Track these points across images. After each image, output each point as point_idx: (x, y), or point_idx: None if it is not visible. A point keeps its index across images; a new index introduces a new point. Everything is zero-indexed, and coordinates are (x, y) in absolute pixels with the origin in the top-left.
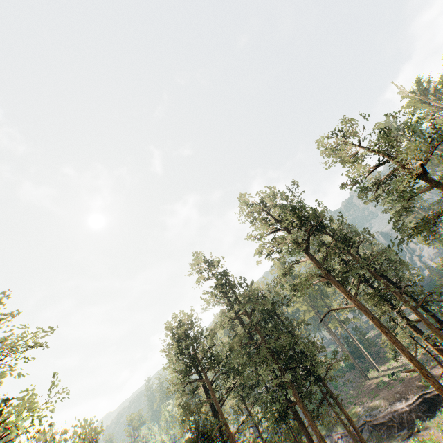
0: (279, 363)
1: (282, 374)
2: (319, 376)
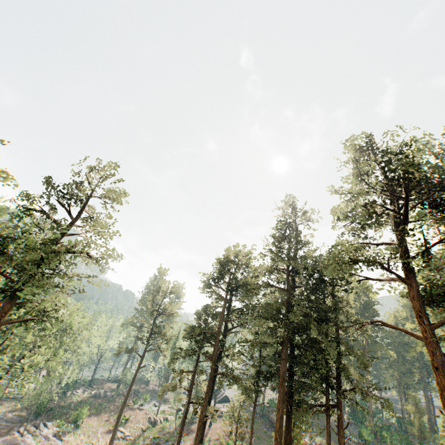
0: (287, 331)
1: (282, 342)
2: (338, 385)
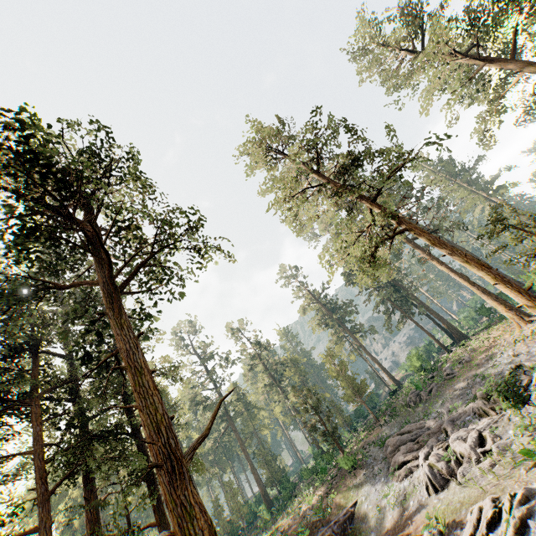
0: None
1: None
2: None
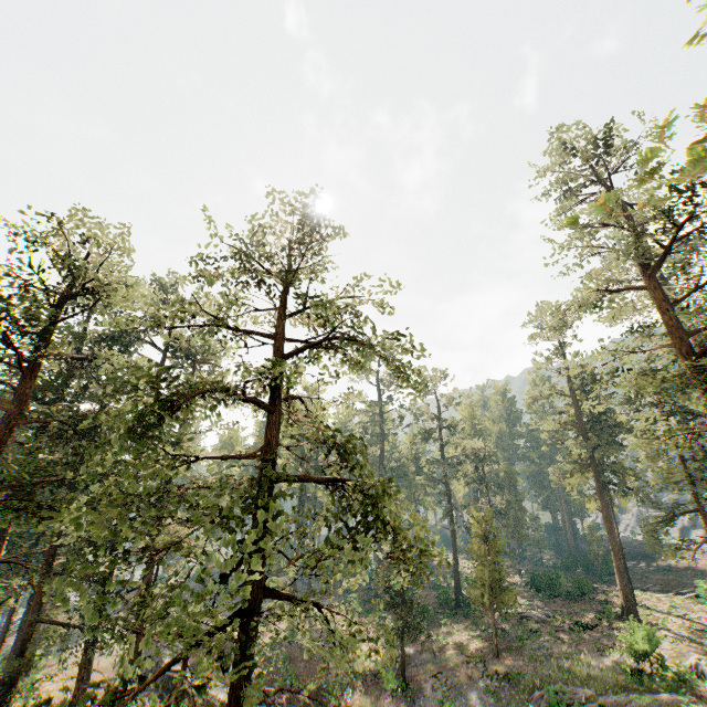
0: None
1: None
2: None
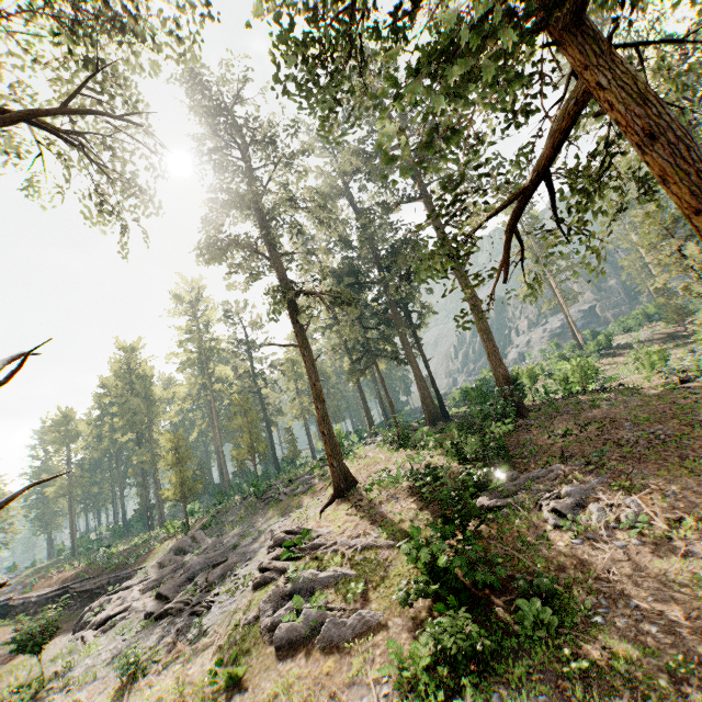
0: None
1: None
2: None
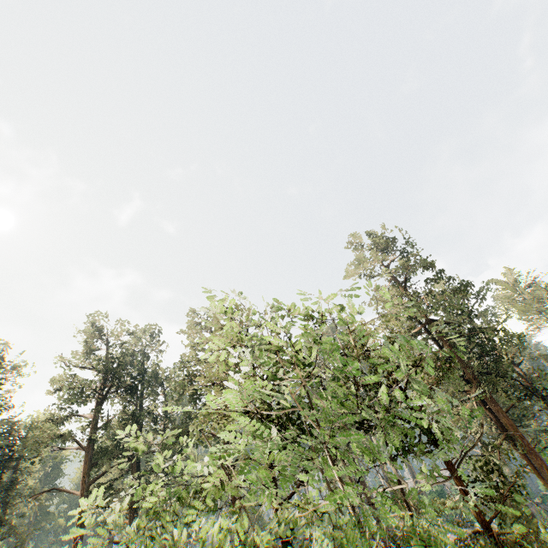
0: None
1: None
2: None
